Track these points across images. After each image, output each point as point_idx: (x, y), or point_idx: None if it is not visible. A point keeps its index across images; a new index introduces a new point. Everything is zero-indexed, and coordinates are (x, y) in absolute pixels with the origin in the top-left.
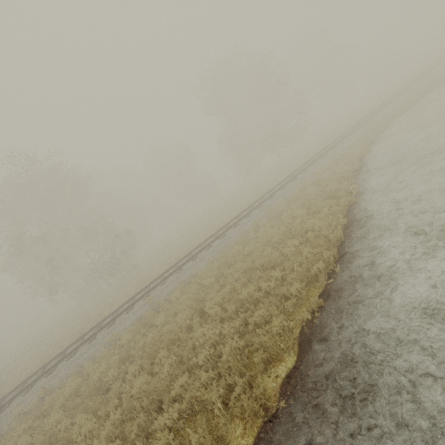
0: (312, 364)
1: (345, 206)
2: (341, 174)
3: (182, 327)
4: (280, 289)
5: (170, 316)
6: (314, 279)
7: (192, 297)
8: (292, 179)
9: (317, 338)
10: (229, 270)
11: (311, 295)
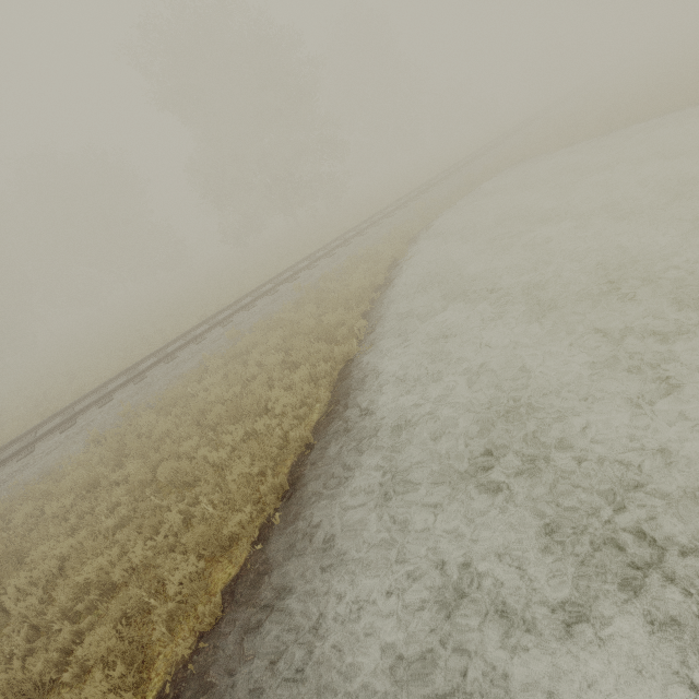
0: None
1: (340, 361)
2: (353, 292)
3: None
4: (167, 560)
5: None
6: (234, 539)
7: (3, 549)
8: (291, 278)
9: None
10: (117, 470)
11: (215, 582)
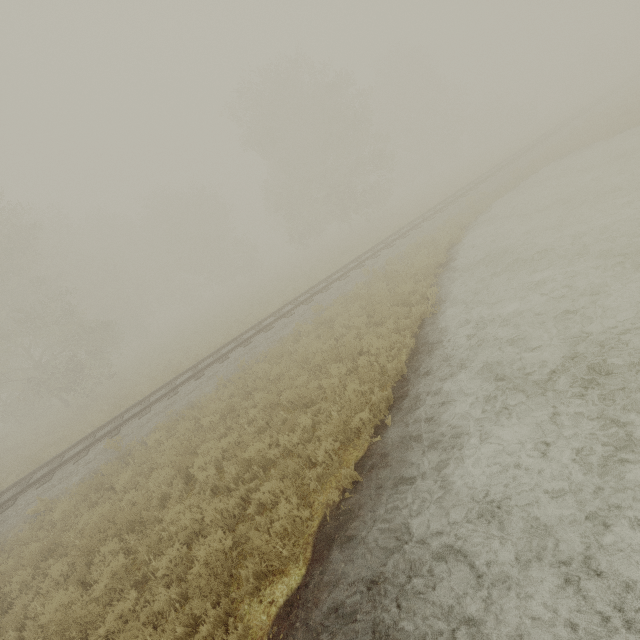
0: (325, 584)
1: (417, 319)
2: (419, 268)
3: (152, 499)
4: (306, 447)
5: (142, 472)
6: (356, 434)
7: (180, 445)
8: (358, 266)
9: (341, 536)
10: (245, 401)
11: (346, 461)
